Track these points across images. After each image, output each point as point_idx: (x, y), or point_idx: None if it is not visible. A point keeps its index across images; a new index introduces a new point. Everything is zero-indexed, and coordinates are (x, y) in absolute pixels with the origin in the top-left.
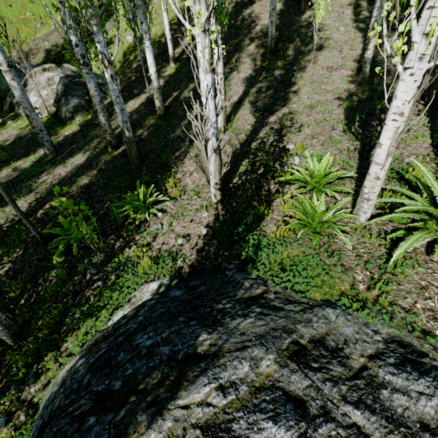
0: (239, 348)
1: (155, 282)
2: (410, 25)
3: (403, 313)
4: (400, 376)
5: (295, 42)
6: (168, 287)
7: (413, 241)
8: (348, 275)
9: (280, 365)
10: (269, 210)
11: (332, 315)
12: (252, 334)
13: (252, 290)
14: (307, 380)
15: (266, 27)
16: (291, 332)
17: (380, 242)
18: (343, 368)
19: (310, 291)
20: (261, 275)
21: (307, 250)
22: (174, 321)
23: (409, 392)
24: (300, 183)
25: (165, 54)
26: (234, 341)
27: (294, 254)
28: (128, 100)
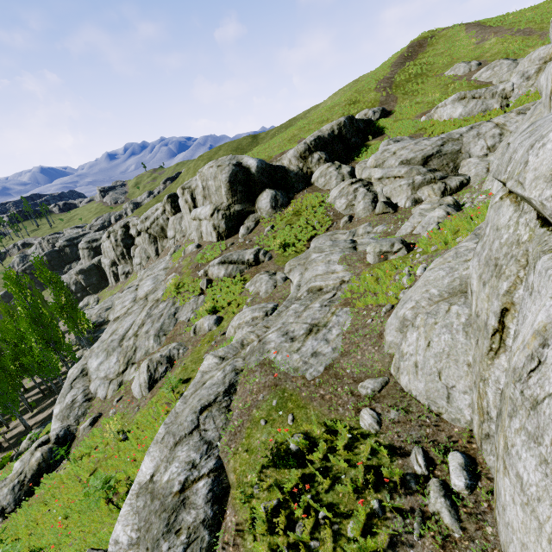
0: None
1: None
2: None
3: None
4: None
5: None
6: None
7: None
8: None
9: None
10: None
11: None
12: None
13: None
14: None
15: None
16: None
17: None
18: None
19: None
20: None
21: None
22: None
23: None
24: None
25: None
26: None
27: None
28: None
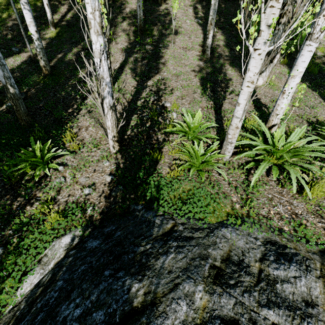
0: (171, 288)
1: (66, 236)
2: (260, 17)
3: (264, 219)
4: (281, 269)
5: (157, 25)
6: (82, 237)
7: (262, 169)
8: (228, 199)
9: (210, 293)
10: (161, 155)
11: (227, 234)
12: (177, 269)
13: (163, 226)
14: (232, 298)
15: (134, 10)
16: (206, 257)
17: (240, 171)
18: (250, 276)
19: (209, 218)
20: (166, 211)
21: (196, 184)
22: (100, 277)
23: (289, 279)
24: (183, 133)
25: (44, 18)
26: (165, 282)
27: (188, 189)
28: (6, 57)
